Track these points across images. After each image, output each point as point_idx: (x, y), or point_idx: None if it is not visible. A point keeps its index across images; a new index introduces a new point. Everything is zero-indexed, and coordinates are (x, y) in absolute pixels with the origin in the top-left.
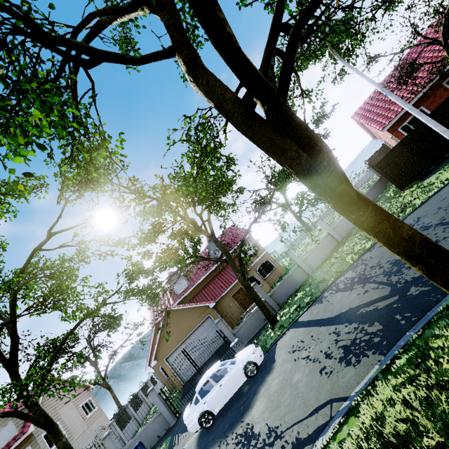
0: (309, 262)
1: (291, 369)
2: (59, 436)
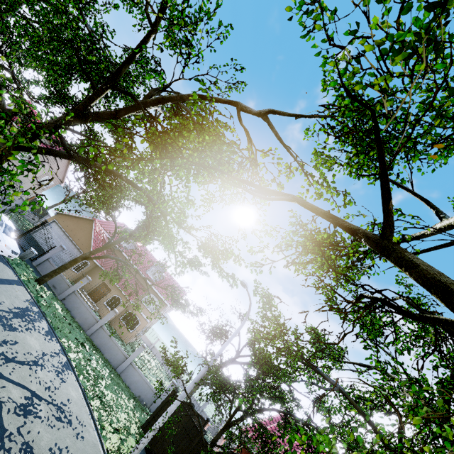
0: (100, 333)
1: None
2: None
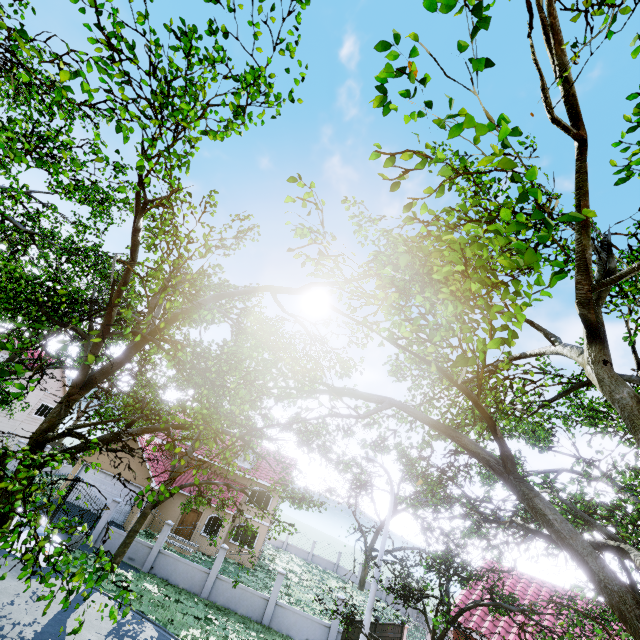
0: (219, 586)
1: (4, 592)
2: None
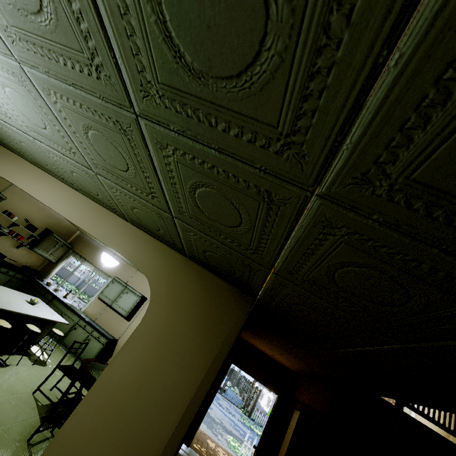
0: None
1: None
2: None
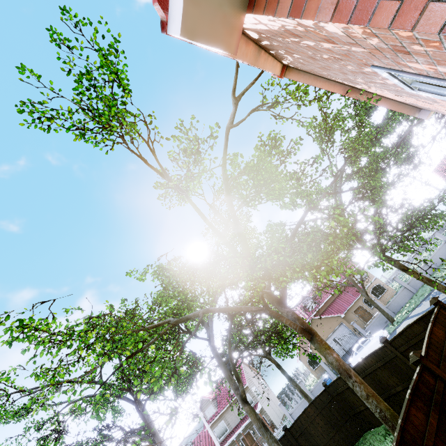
0: (412, 284)
1: None
2: (284, 371)
